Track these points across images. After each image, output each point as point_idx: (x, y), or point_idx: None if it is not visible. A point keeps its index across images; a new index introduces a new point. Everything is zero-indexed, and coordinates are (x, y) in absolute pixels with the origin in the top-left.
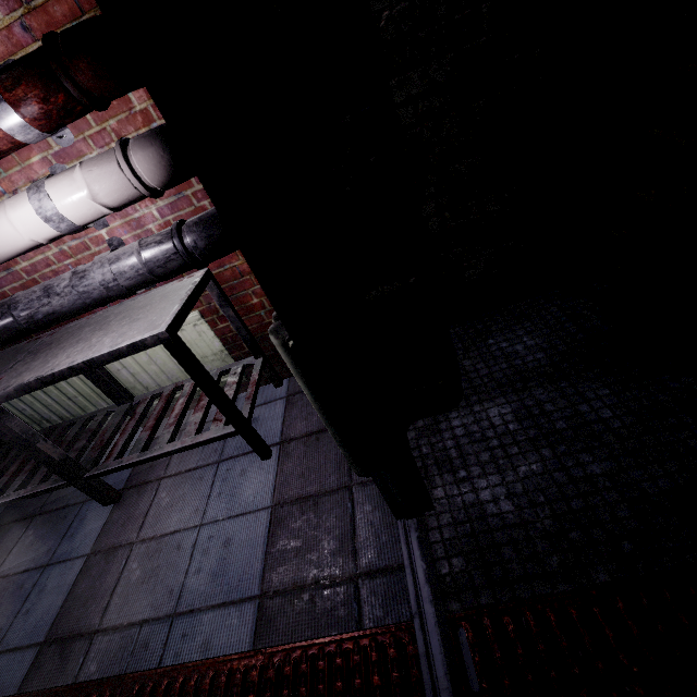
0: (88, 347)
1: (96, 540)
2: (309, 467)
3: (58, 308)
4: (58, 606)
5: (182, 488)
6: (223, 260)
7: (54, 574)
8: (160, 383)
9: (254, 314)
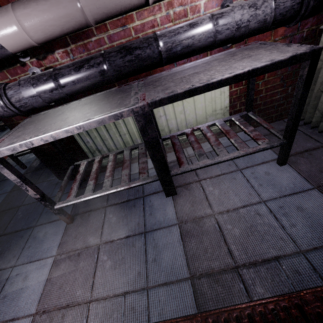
0: (227, 69)
1: (176, 216)
2: (322, 167)
3: (193, 43)
4: (181, 254)
5: (223, 184)
6: (261, 39)
7: (158, 236)
8: (179, 128)
9: (255, 82)
